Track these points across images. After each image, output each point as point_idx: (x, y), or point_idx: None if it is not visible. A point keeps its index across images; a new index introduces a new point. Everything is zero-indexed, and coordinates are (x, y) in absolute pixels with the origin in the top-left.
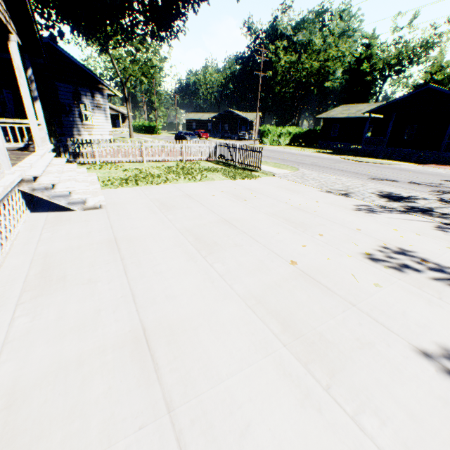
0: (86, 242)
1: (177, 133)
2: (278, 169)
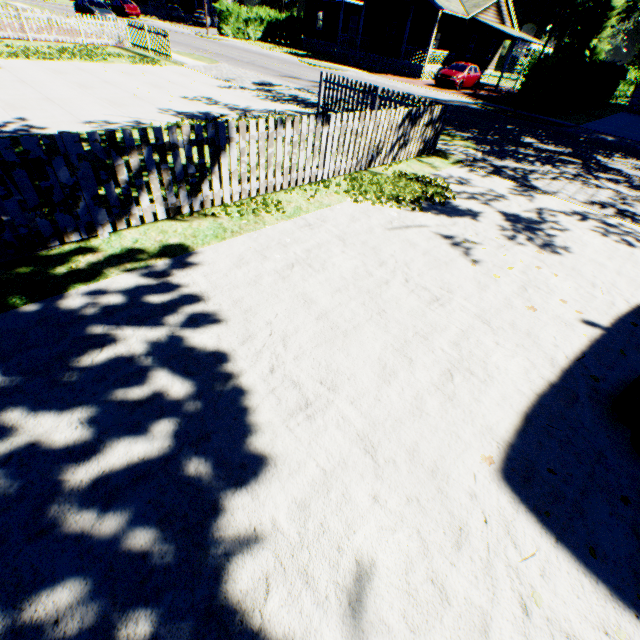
0: (3, 80)
1: (77, 2)
2: (196, 61)
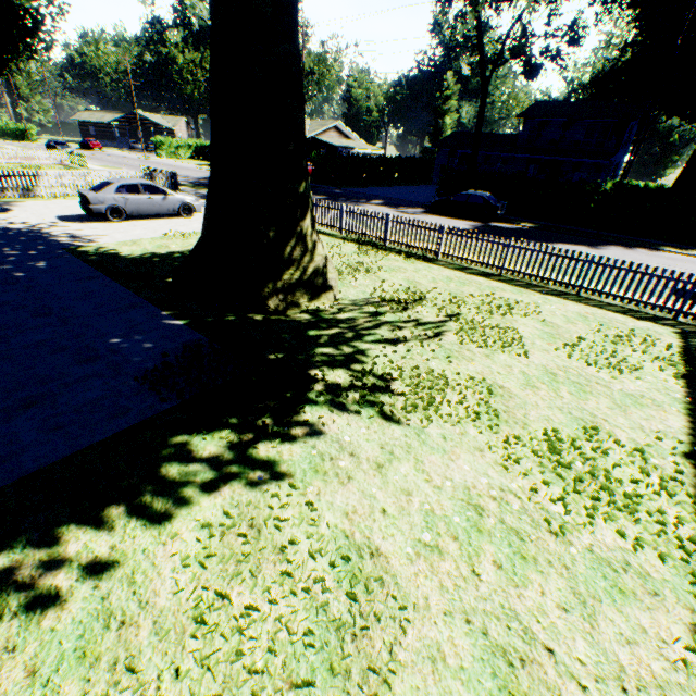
0: None
1: (48, 143)
2: (106, 169)
